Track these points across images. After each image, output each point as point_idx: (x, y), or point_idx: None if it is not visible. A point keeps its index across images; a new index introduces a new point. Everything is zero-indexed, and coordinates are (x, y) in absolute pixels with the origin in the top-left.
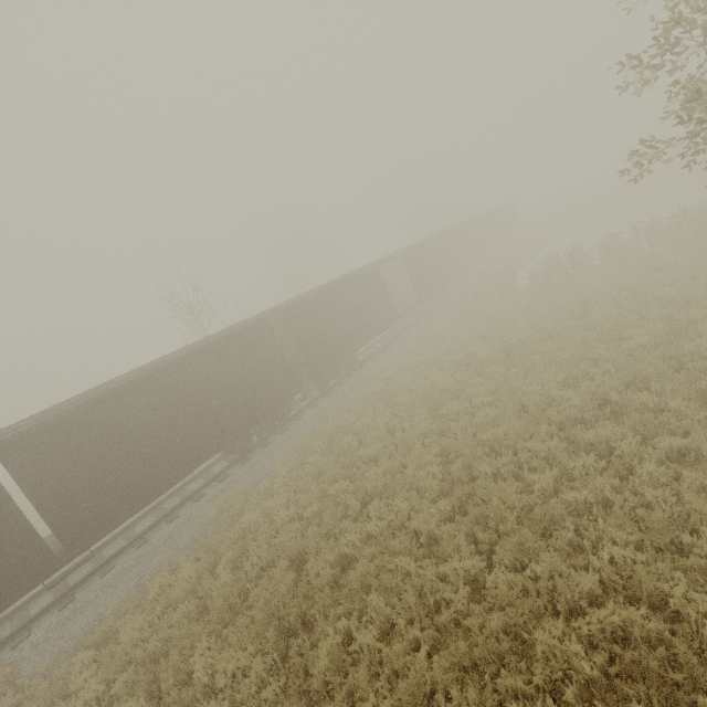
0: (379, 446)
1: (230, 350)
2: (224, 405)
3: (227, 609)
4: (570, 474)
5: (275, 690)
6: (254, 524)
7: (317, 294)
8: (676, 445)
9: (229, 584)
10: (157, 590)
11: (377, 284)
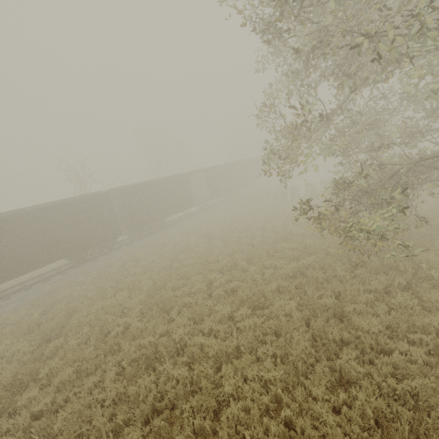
0: (139, 269)
1: (81, 207)
2: (71, 235)
3: (29, 330)
4: (197, 291)
5: (29, 359)
6: (65, 296)
7: (144, 184)
8: (237, 285)
9: (34, 319)
10: (3, 320)
11: (185, 184)
